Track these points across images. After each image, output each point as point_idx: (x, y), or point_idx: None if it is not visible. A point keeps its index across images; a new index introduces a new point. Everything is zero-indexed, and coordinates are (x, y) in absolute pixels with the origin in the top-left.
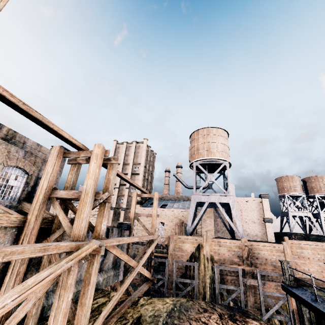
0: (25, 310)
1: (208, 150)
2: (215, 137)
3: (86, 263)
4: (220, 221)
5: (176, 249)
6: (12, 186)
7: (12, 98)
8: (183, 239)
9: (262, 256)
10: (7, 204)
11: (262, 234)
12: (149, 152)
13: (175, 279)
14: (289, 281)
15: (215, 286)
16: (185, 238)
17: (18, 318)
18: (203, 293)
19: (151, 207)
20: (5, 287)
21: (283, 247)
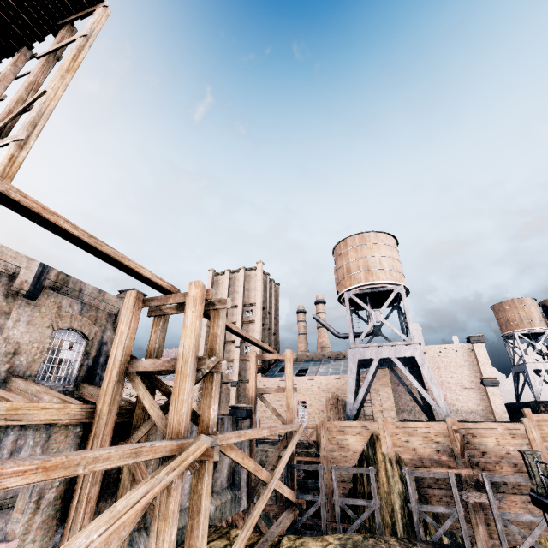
0: None
1: (367, 269)
2: (374, 247)
3: (186, 481)
4: (404, 390)
5: (333, 446)
6: (62, 360)
7: (76, 230)
8: (342, 427)
9: (488, 448)
10: (60, 389)
11: (484, 409)
12: (268, 282)
13: (338, 500)
14: (543, 487)
15: (411, 509)
16: (346, 426)
17: None
18: (392, 524)
19: (280, 376)
20: (70, 524)
21: (525, 427)
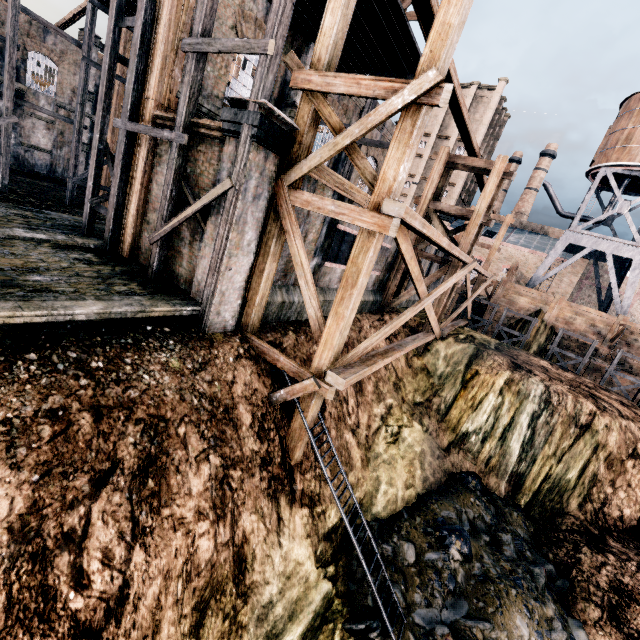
0: (410, 294)
1: None
2: None
3: None
4: (588, 285)
5: (504, 299)
6: None
7: (466, 115)
8: (520, 290)
9: (639, 345)
10: None
11: None
12: (498, 113)
13: (500, 327)
14: None
15: (550, 348)
16: (524, 291)
17: (405, 297)
18: None
19: None
20: (393, 275)
21: None
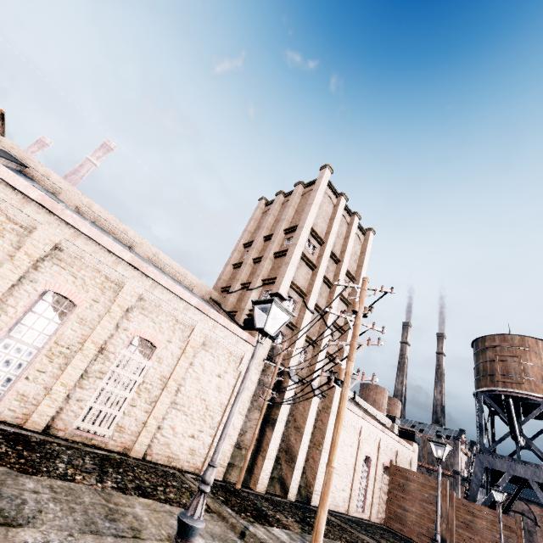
0: None
1: None
2: None
3: None
4: None
5: None
6: None
7: None
8: None
9: None
10: None
11: None
12: None
13: None
14: None
15: None
16: None
17: None
18: None
19: None
20: None
21: None
